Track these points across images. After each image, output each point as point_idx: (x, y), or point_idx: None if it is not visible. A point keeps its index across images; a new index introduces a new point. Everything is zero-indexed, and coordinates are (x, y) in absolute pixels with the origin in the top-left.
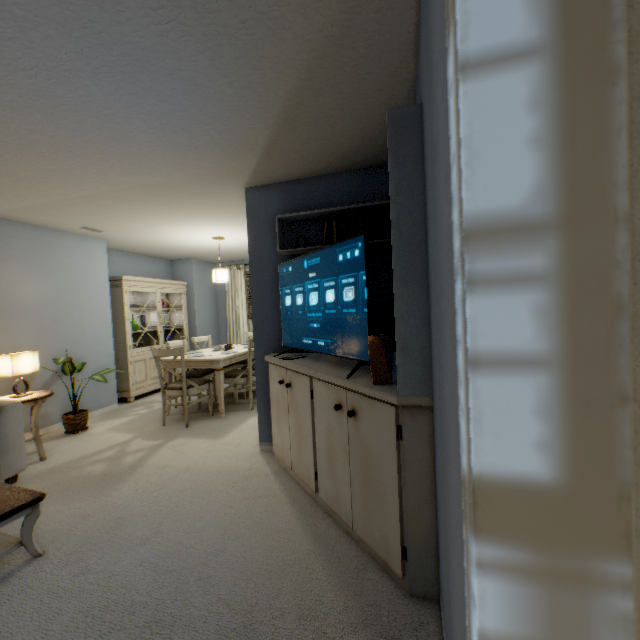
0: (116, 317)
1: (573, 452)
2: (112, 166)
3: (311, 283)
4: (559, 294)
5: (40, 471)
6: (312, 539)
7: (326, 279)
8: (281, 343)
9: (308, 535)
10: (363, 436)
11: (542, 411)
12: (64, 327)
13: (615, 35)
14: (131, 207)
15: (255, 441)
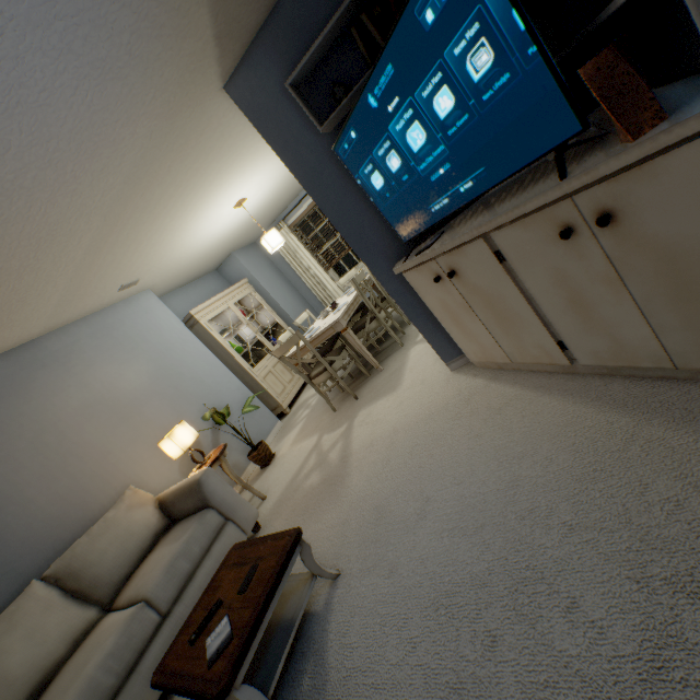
0: (217, 353)
1: None
2: (74, 177)
3: (398, 119)
4: None
5: (270, 509)
6: (619, 411)
7: (421, 84)
8: (398, 244)
9: (608, 410)
10: (646, 236)
11: None
12: (185, 389)
13: None
14: (137, 227)
15: (436, 368)
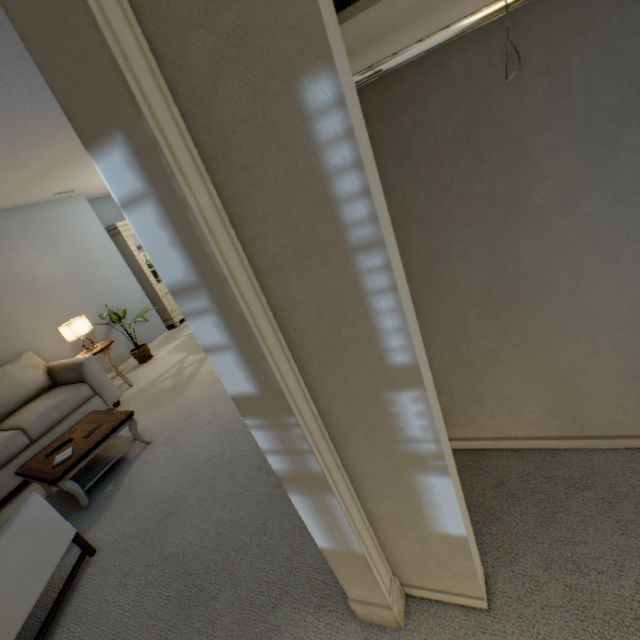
0: (131, 262)
1: (258, 380)
2: (37, 143)
3: None
4: (220, 316)
5: (133, 394)
6: None
7: None
8: None
9: None
10: None
11: (240, 366)
12: (94, 287)
13: (174, 182)
14: (81, 164)
15: None
